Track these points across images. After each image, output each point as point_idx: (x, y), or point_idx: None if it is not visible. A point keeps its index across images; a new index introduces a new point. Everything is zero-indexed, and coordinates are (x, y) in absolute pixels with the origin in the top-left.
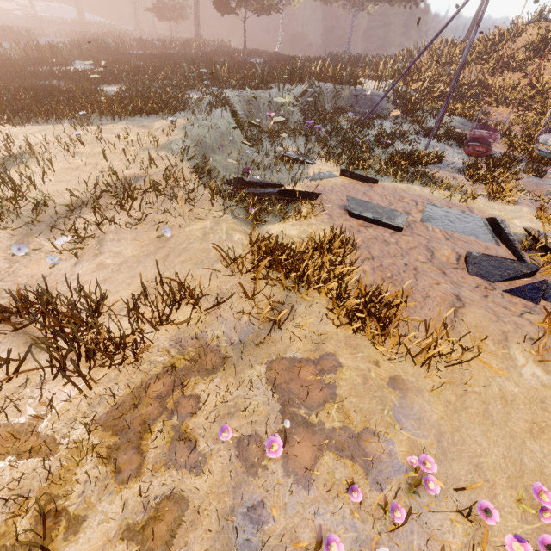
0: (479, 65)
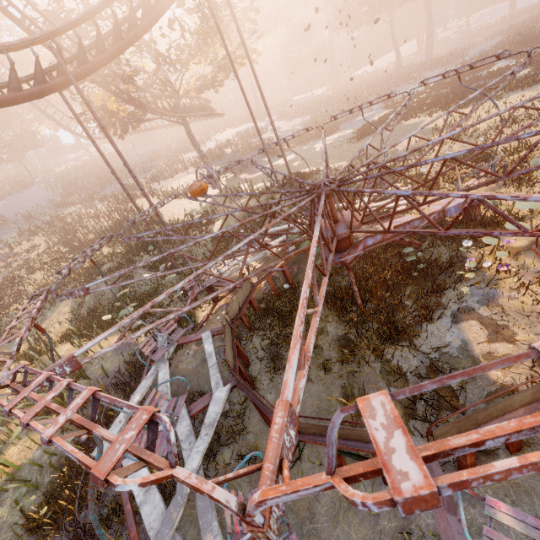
0: None
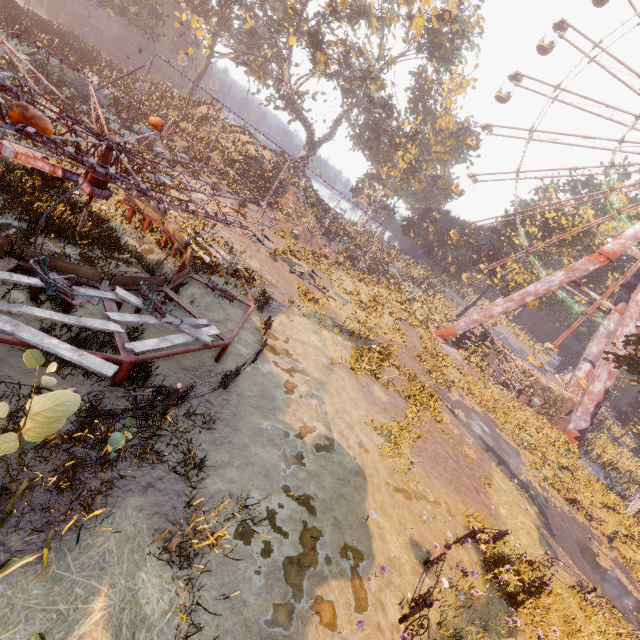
0: (177, 111)
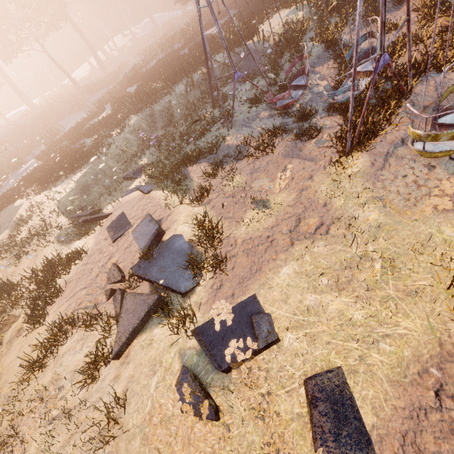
0: None
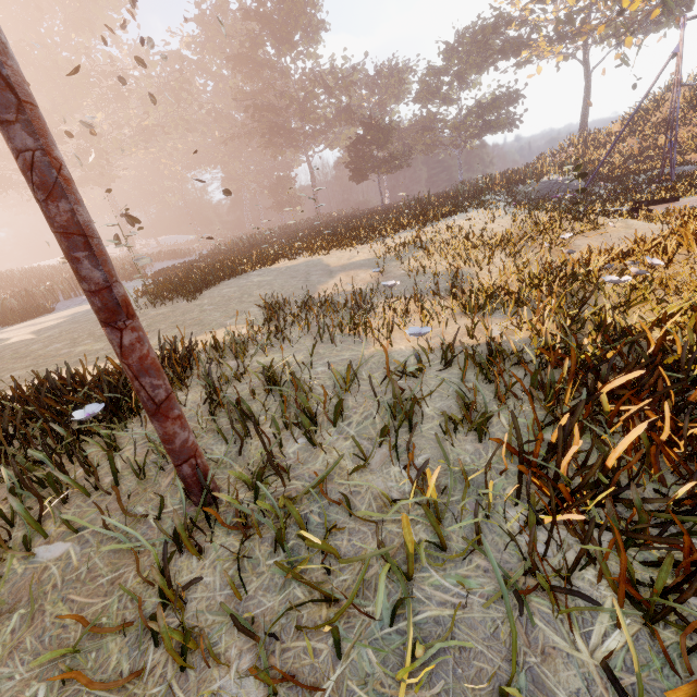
0: (635, 136)
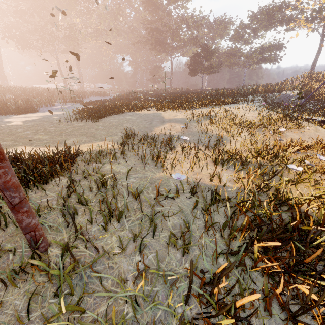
0: None
